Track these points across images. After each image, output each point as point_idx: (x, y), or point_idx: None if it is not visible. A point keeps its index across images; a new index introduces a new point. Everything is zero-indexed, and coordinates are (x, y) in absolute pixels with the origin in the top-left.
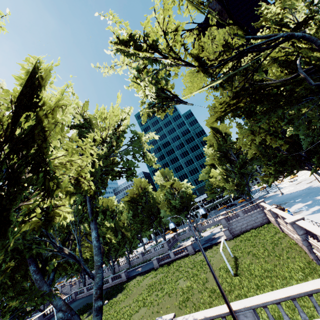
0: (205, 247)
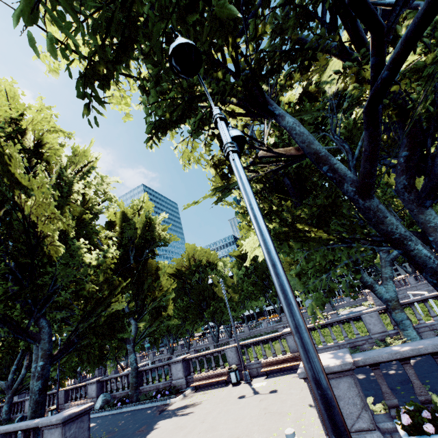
0: (358, 318)
